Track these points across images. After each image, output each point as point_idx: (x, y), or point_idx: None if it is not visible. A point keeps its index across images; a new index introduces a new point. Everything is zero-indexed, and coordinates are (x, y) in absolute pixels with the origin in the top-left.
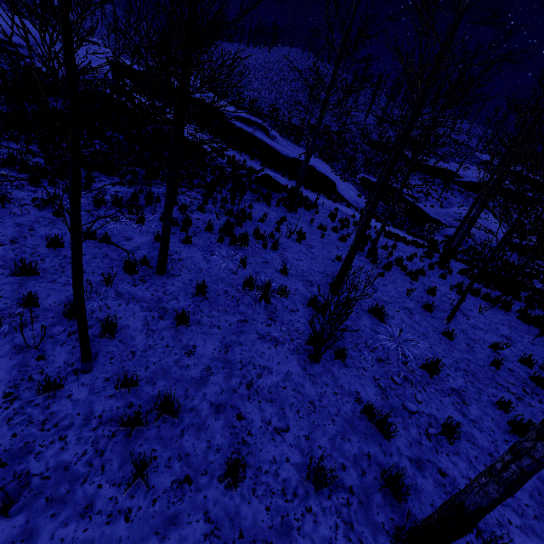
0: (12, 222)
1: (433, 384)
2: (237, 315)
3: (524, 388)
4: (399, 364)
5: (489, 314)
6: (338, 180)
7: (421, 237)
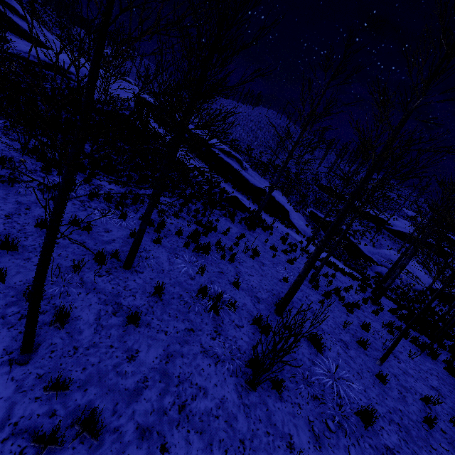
0: (14, 199)
1: (368, 437)
2: (186, 323)
3: None
4: (334, 405)
5: (418, 359)
6: (292, 210)
7: (355, 270)
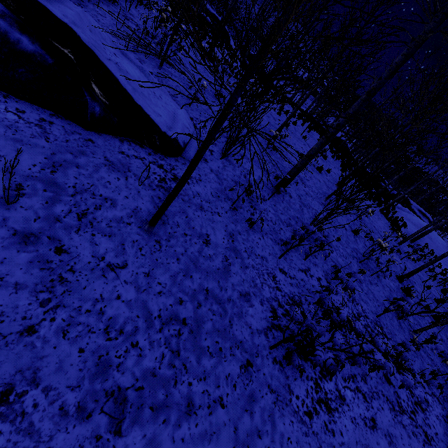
0: None
1: None
2: None
3: None
4: None
5: None
6: (231, 39)
7: None
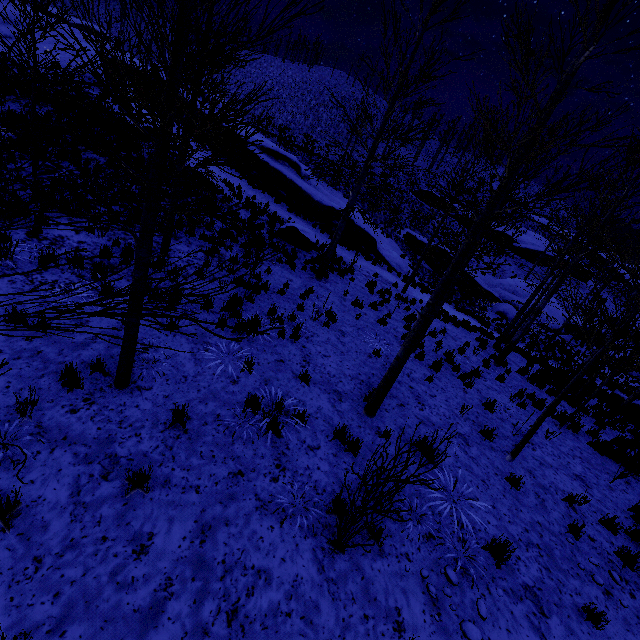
0: None
1: (501, 579)
2: (229, 463)
3: (610, 573)
4: (455, 542)
5: (556, 438)
6: (380, 236)
7: (471, 314)
